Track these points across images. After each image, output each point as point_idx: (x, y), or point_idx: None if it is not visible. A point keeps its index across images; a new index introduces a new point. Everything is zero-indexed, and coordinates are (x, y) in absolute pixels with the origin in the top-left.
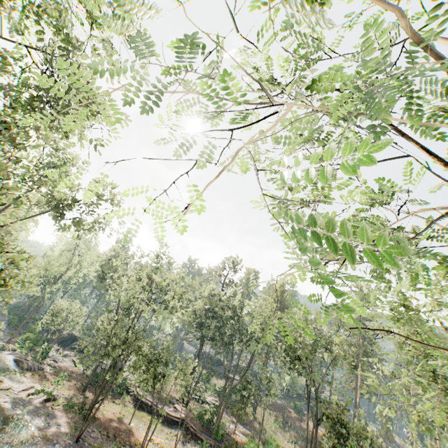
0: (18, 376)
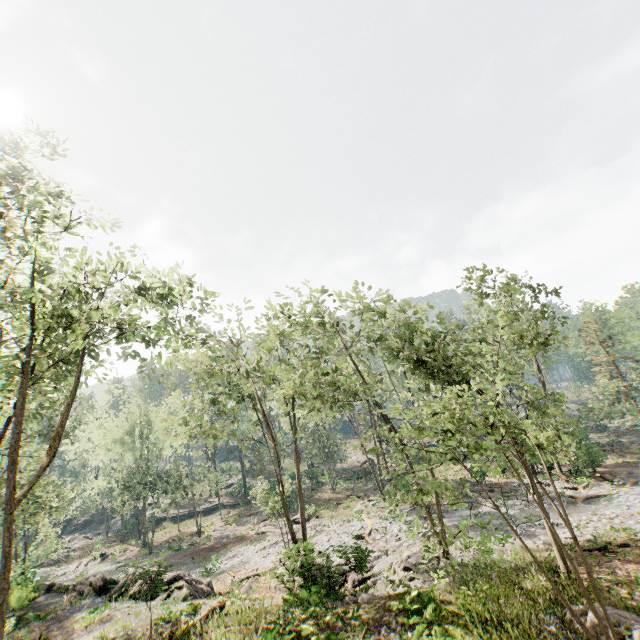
0: (57, 569)
